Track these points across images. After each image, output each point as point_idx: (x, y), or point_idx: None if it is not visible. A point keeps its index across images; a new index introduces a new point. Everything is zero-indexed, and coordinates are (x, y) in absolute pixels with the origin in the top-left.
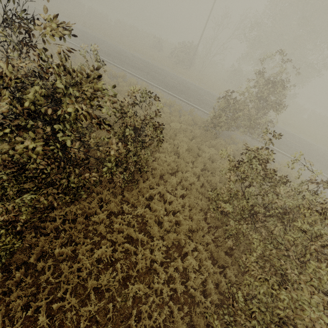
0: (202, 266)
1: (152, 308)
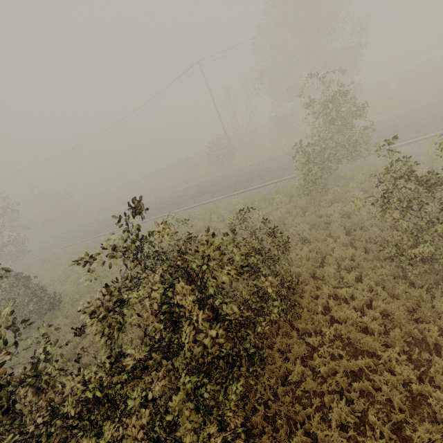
0: None
1: None
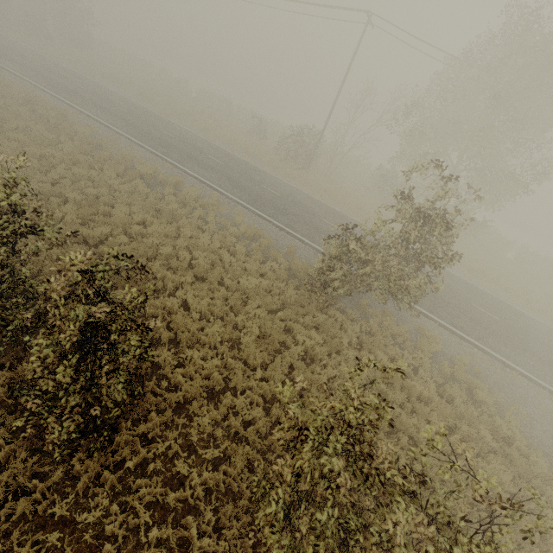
0: None
1: None
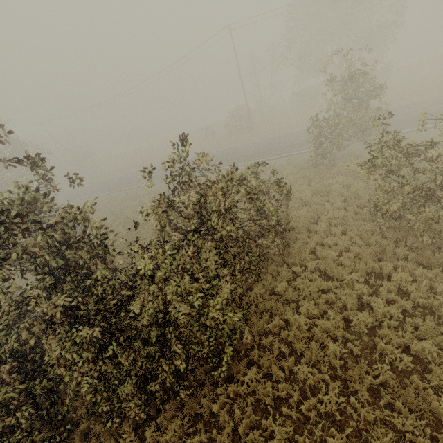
0: (417, 278)
1: (391, 330)
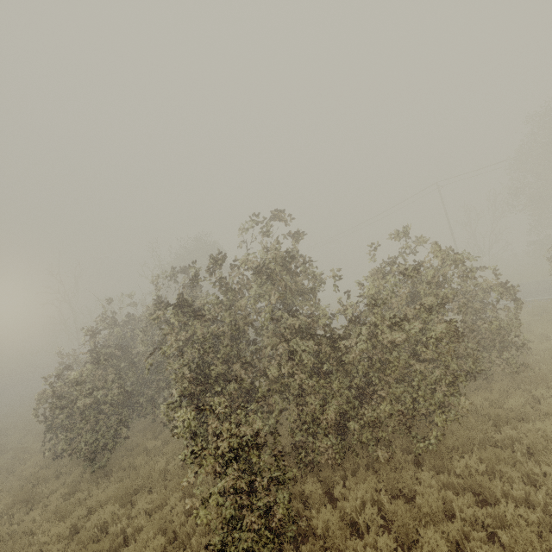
0: None
1: None
